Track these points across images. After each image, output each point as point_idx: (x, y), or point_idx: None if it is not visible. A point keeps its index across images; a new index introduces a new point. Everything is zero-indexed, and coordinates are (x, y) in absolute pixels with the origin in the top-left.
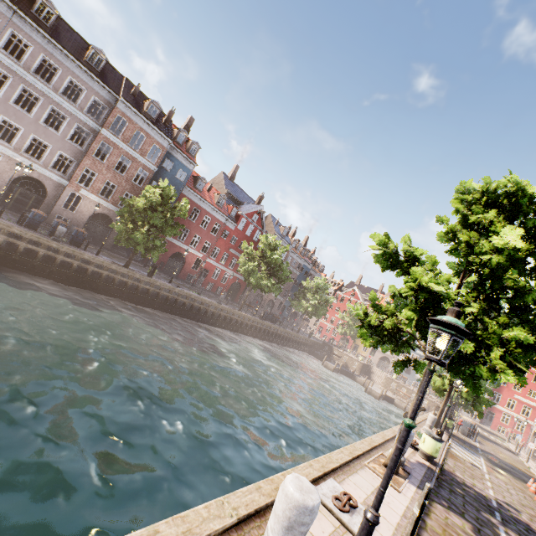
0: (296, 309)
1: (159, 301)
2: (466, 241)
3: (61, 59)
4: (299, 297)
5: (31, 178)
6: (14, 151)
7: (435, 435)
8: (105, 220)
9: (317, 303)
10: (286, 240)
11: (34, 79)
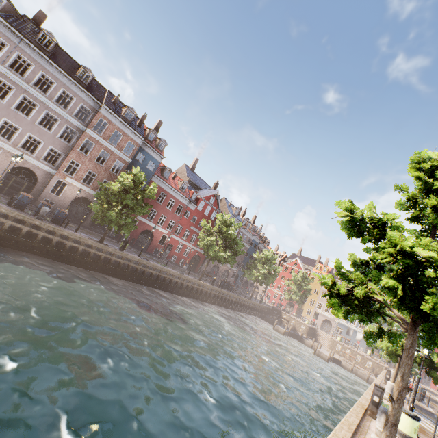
0: (248, 278)
1: (129, 272)
2: (434, 206)
3: (56, 75)
4: (250, 267)
5: (26, 170)
6: (12, 146)
7: (409, 411)
8: (85, 203)
9: (267, 272)
10: (237, 219)
11: (33, 90)
